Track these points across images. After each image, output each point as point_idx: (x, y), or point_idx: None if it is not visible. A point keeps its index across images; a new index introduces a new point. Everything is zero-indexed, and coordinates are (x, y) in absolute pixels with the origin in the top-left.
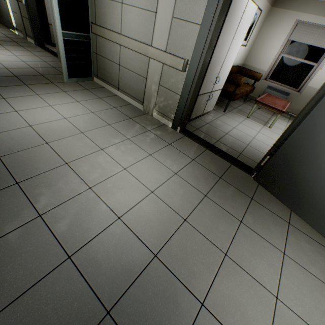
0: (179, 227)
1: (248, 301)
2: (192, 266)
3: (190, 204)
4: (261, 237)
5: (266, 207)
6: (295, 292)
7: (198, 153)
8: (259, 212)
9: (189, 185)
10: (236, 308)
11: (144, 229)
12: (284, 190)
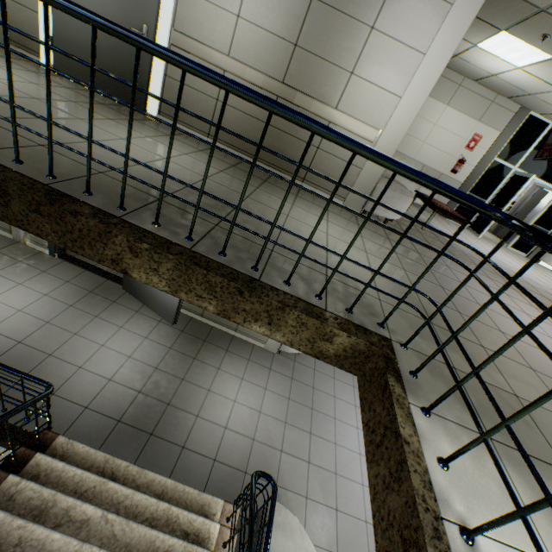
0: (42, 326)
1: (83, 349)
2: (48, 342)
3: (56, 313)
4: (109, 322)
5: (125, 305)
6: (117, 342)
7: (75, 275)
8: (116, 309)
9: (58, 301)
10: (74, 353)
11: (12, 332)
12: (136, 292)
